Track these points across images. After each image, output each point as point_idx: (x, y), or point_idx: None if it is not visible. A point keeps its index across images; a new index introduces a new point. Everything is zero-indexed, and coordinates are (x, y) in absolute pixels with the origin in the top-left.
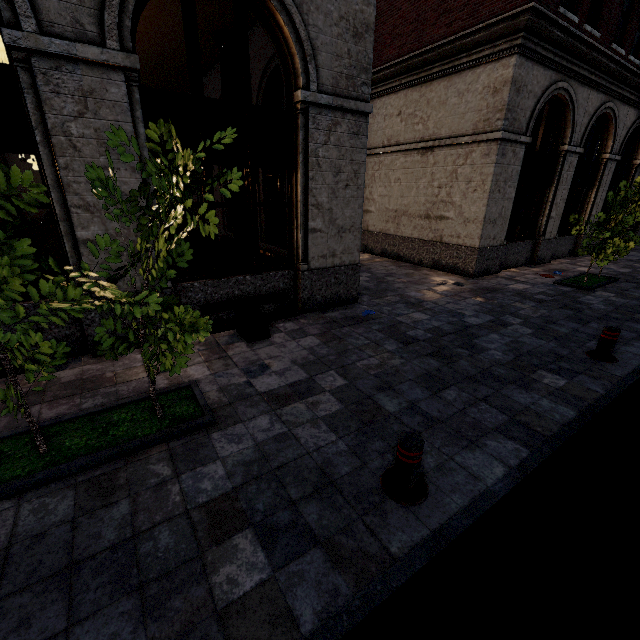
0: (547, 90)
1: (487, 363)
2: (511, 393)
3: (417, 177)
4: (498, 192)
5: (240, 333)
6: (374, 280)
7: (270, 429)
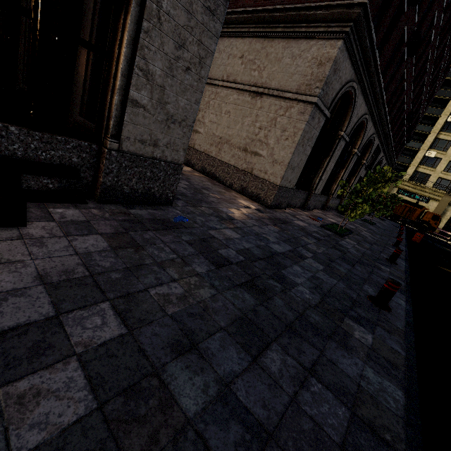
0: (348, 83)
1: (301, 304)
2: (336, 356)
3: (244, 115)
4: (302, 146)
5: None
6: (192, 189)
7: None
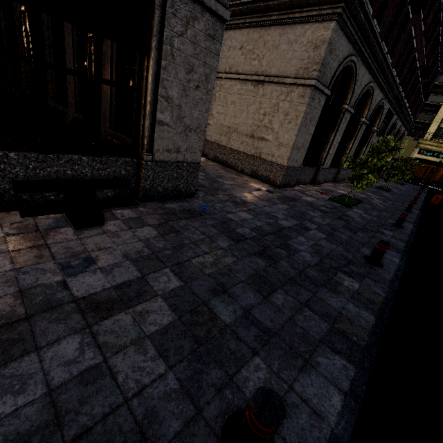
0: (346, 59)
1: (302, 264)
2: (325, 297)
3: (248, 103)
4: (305, 127)
5: (68, 217)
6: (208, 179)
7: (77, 360)
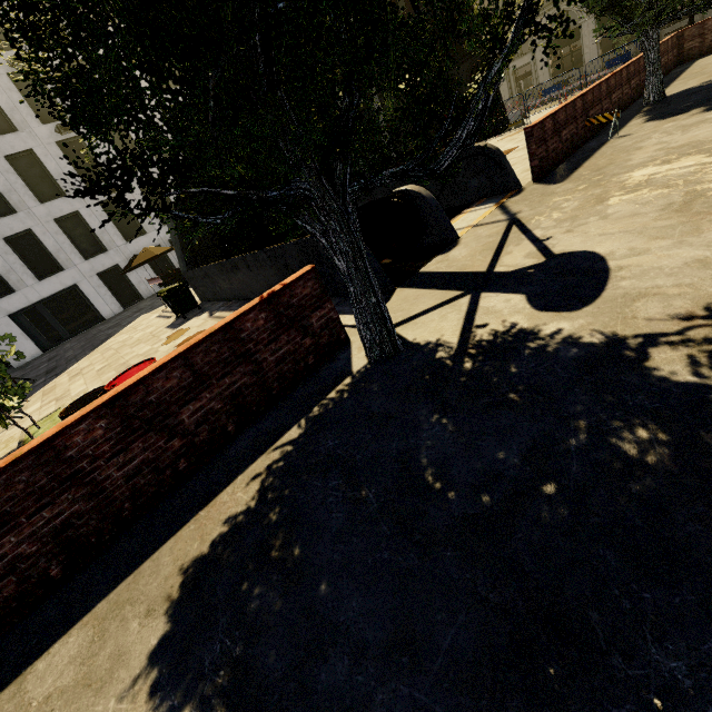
0: None
1: None
2: None
3: None
4: None
5: None
6: None
7: None
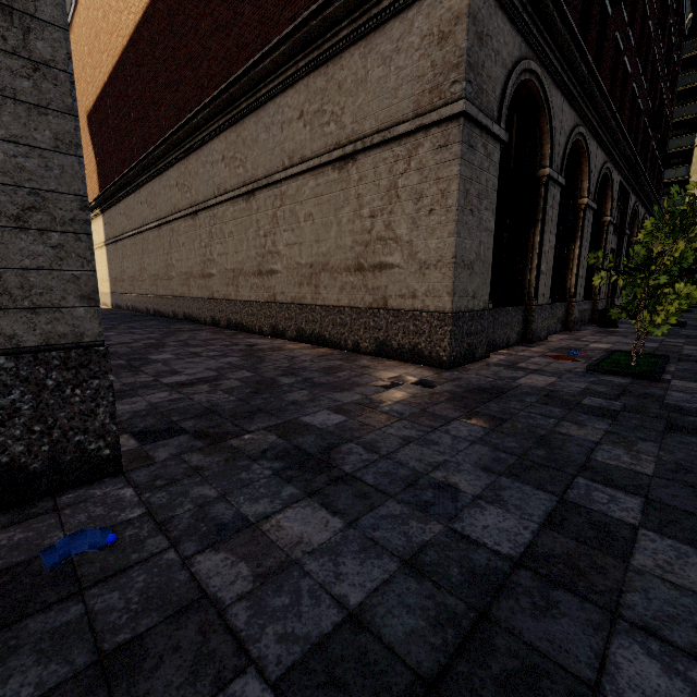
0: (518, 63)
1: None
2: None
3: (336, 206)
4: (471, 213)
5: None
6: (248, 386)
7: None
